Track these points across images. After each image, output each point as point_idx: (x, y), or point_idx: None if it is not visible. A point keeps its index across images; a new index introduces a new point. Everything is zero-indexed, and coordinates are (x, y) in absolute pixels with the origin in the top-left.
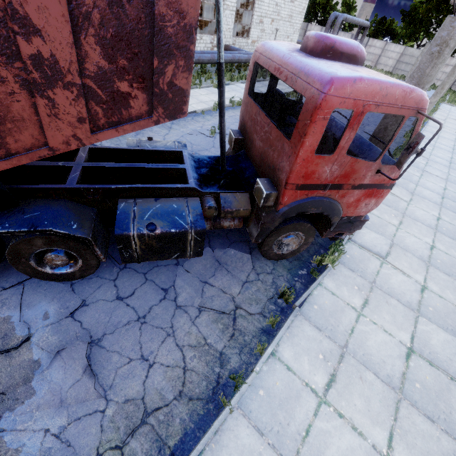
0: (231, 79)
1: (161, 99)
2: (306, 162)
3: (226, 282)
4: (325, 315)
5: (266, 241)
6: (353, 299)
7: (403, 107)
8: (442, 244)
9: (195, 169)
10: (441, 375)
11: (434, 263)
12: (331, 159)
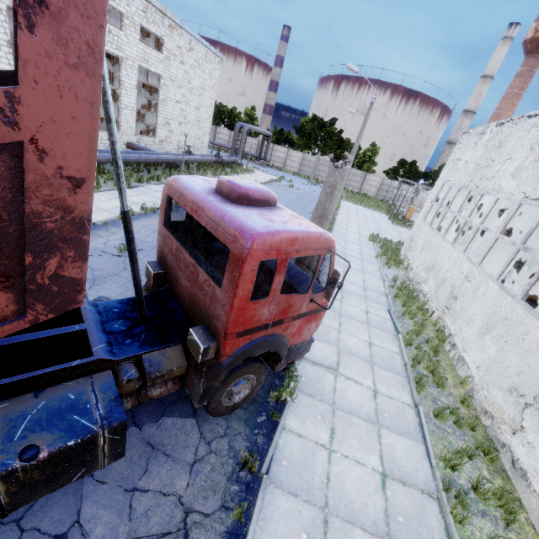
0: (140, 180)
1: (40, 294)
2: (243, 310)
3: (167, 475)
4: (297, 471)
5: (213, 397)
6: (320, 434)
7: (318, 249)
8: (376, 339)
9: (101, 326)
10: (414, 493)
11: (376, 361)
12: (267, 301)
